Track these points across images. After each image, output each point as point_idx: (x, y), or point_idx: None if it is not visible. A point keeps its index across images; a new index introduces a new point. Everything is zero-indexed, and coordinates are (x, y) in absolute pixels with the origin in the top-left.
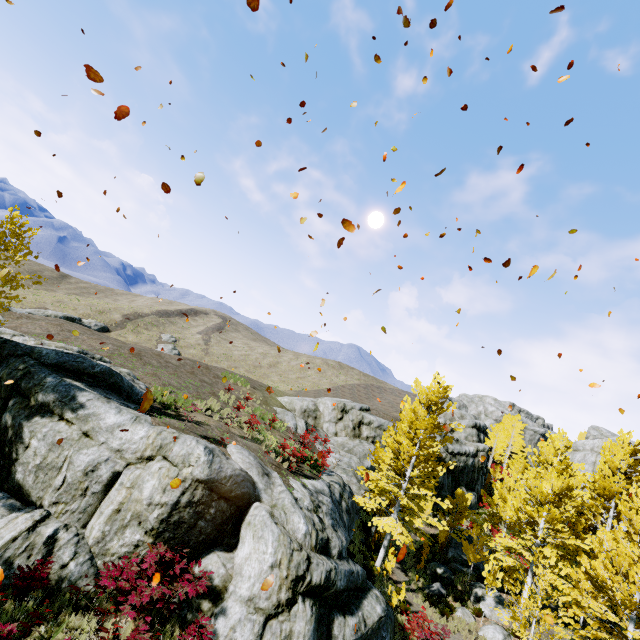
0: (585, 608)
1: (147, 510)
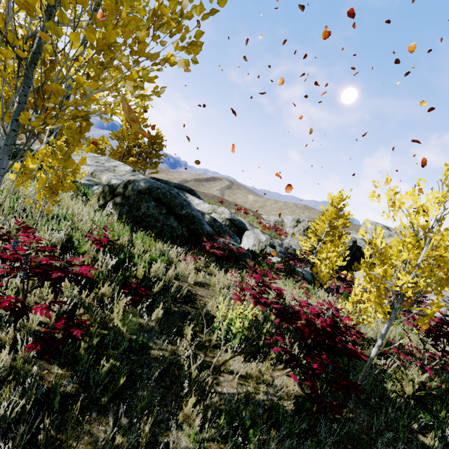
0: None
1: None
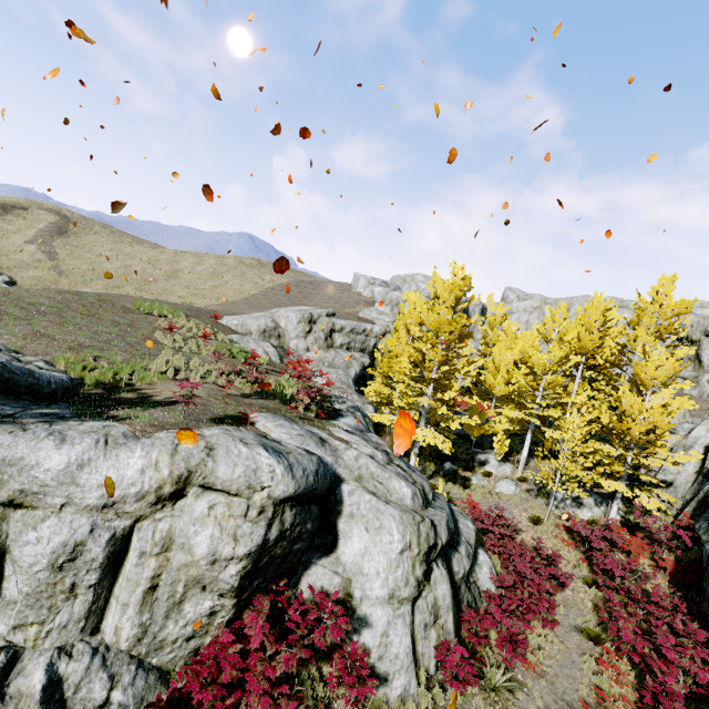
0: (599, 452)
1: (211, 569)
